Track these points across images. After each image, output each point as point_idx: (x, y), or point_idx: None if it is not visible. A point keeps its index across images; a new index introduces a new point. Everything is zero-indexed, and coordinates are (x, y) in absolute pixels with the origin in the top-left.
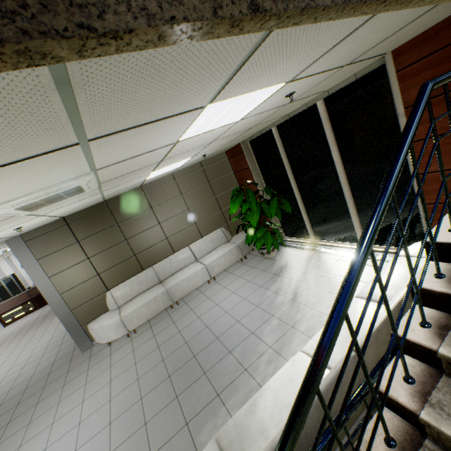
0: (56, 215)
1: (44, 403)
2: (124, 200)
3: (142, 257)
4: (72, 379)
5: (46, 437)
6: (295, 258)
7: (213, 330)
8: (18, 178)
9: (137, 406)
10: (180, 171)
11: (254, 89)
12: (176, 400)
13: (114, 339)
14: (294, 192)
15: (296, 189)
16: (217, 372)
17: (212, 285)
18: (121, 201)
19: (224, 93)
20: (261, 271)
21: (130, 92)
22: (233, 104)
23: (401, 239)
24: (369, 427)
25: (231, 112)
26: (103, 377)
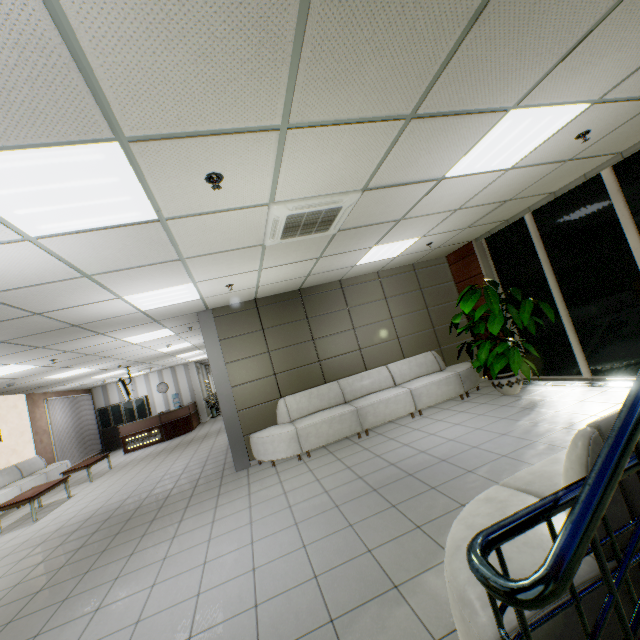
0: (260, 284)
1: (196, 507)
2: (319, 293)
3: (327, 366)
4: (228, 490)
5: (208, 531)
6: (558, 394)
7: (434, 454)
8: (336, 156)
9: (332, 511)
10: (387, 271)
11: (560, 99)
12: (393, 508)
13: (282, 456)
14: (554, 300)
15: (558, 295)
16: (453, 487)
17: (418, 419)
18: (316, 294)
19: (537, 90)
20: (498, 406)
21: (492, 47)
22: (528, 122)
23: None
24: None
25: (516, 140)
26: (273, 489)
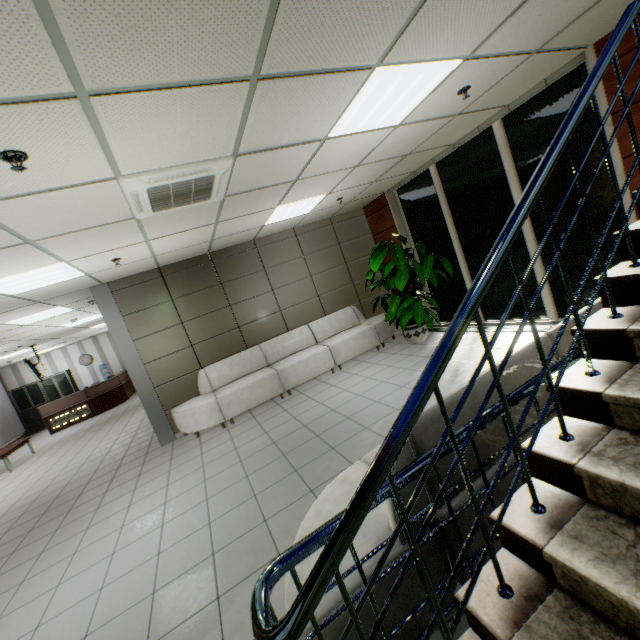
0: (157, 254)
1: (115, 491)
2: (232, 255)
3: (248, 331)
4: (150, 469)
5: (122, 518)
6: None
7: (342, 412)
8: (179, 123)
9: (241, 482)
10: (303, 226)
11: (428, 56)
12: (295, 473)
13: (206, 427)
14: (456, 253)
15: (459, 248)
16: (350, 446)
17: (337, 374)
18: (228, 256)
19: (398, 47)
20: (406, 356)
21: None
22: (401, 80)
23: (604, 152)
24: (566, 372)
25: (394, 98)
26: (193, 463)
